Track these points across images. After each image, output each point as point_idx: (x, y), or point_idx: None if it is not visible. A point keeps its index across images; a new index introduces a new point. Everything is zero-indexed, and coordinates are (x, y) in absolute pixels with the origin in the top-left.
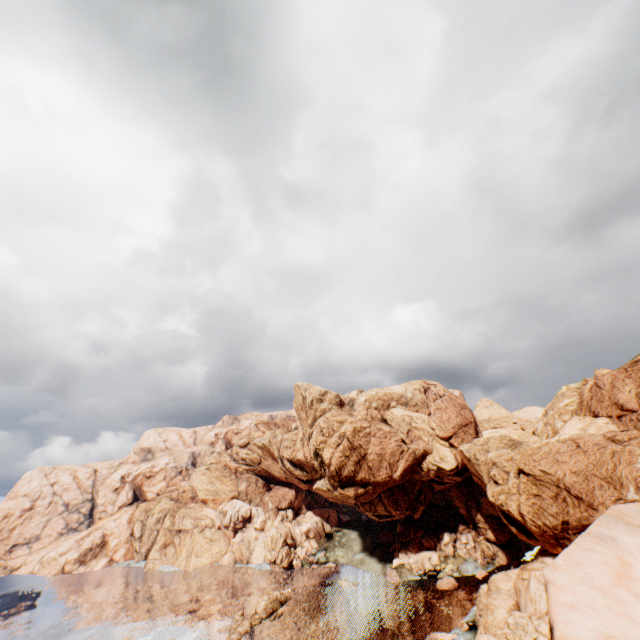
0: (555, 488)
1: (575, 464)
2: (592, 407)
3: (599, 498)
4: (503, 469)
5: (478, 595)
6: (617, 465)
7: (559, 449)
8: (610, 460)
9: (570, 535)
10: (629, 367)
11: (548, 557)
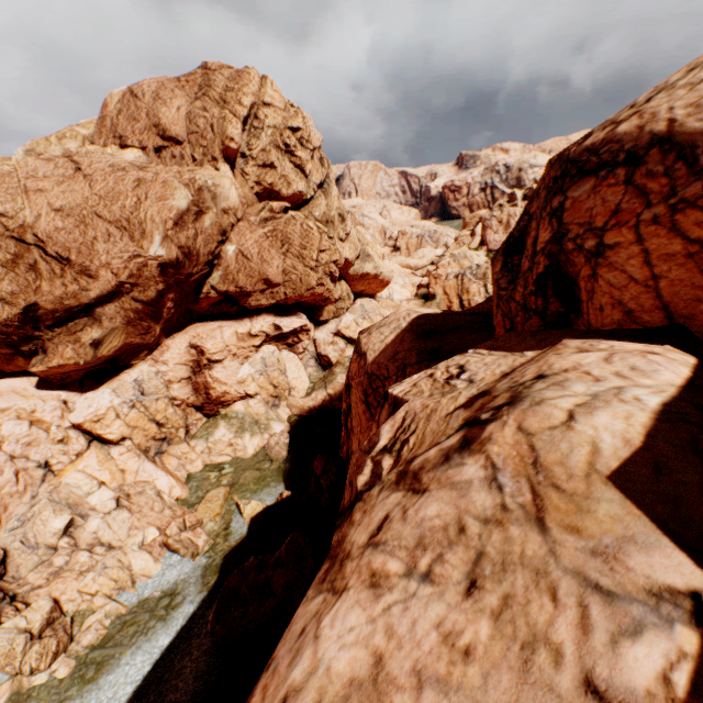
0: (16, 245)
1: (66, 196)
2: (121, 129)
3: (104, 257)
4: None
5: None
6: (143, 201)
7: (38, 171)
8: (133, 193)
9: (44, 332)
10: (185, 76)
11: None
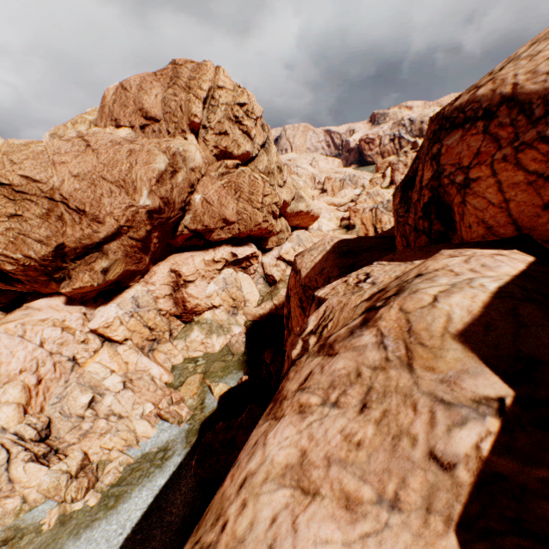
0: (48, 203)
1: (81, 166)
2: (116, 114)
3: (108, 208)
4: None
5: None
6: (134, 166)
7: (61, 149)
8: (127, 160)
9: (69, 264)
10: (160, 71)
11: (40, 300)
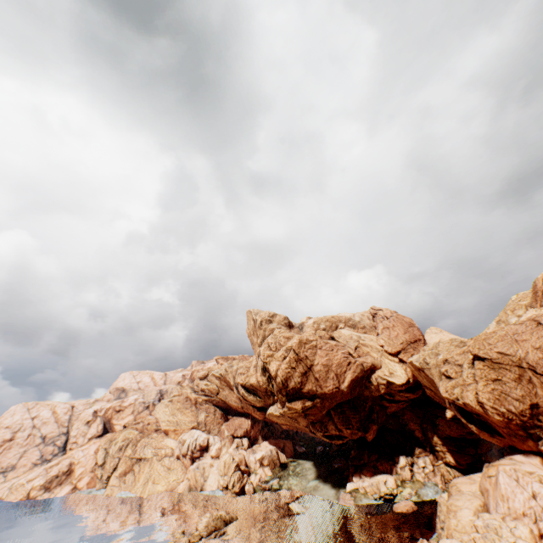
0: (517, 369)
1: (538, 340)
2: None
3: None
4: (455, 363)
5: (438, 505)
6: None
7: (517, 330)
8: None
9: (542, 422)
10: None
11: (517, 454)
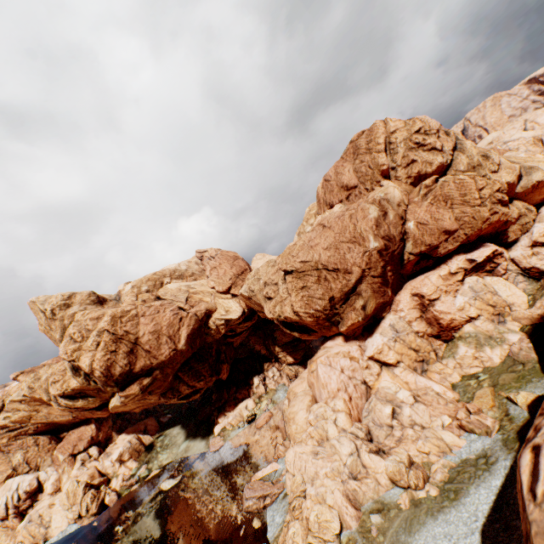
0: (316, 272)
1: (326, 241)
2: (328, 200)
3: (351, 260)
4: (273, 283)
5: (284, 412)
6: (356, 224)
7: (311, 237)
8: (350, 223)
9: (339, 309)
10: (344, 154)
11: (328, 341)
